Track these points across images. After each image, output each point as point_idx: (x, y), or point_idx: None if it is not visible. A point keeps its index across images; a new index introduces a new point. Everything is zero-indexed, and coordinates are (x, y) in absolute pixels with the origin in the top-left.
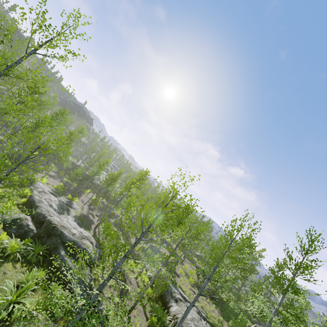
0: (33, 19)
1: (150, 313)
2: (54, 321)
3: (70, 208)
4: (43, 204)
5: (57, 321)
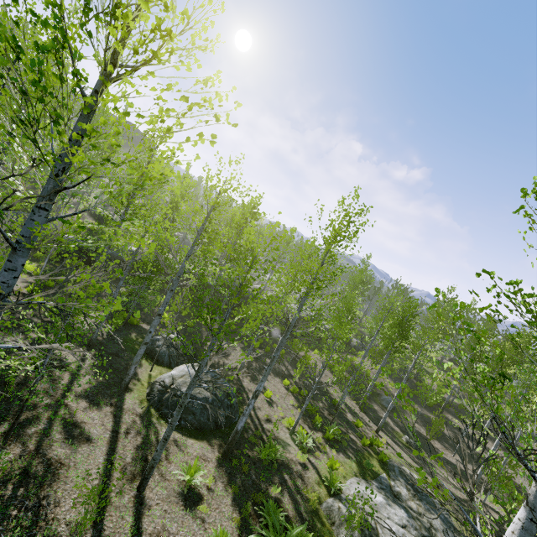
0: None
1: None
2: None
3: None
4: None
5: None
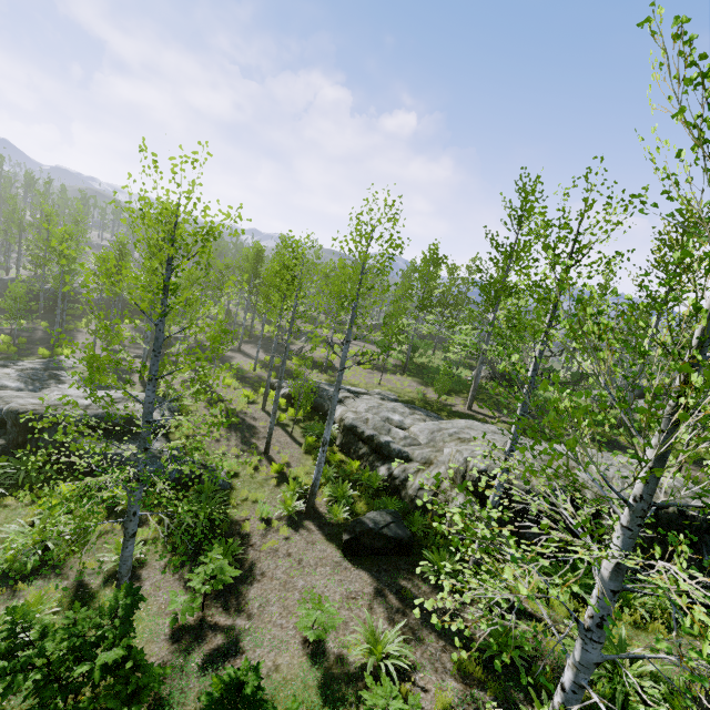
0: None
1: (304, 437)
2: (140, 523)
3: (59, 372)
4: None
5: (145, 520)
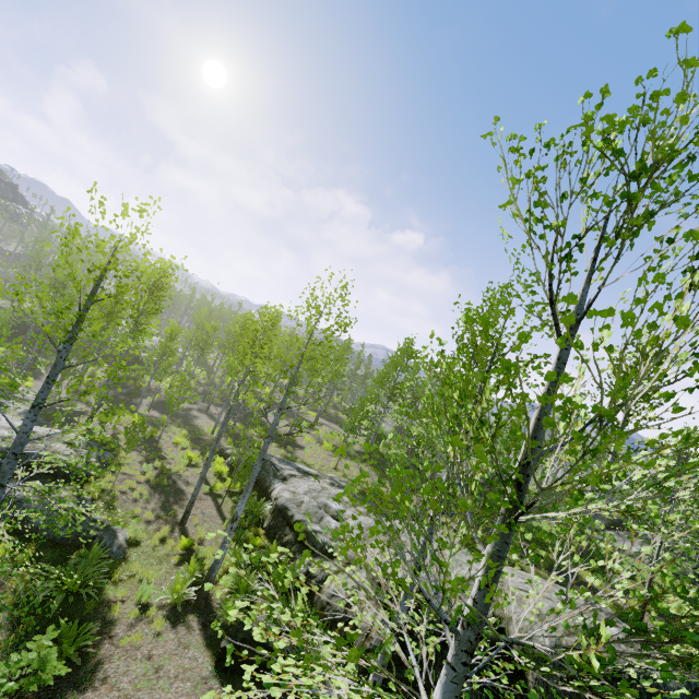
0: None
1: (232, 512)
2: None
3: (7, 401)
4: None
5: (3, 583)
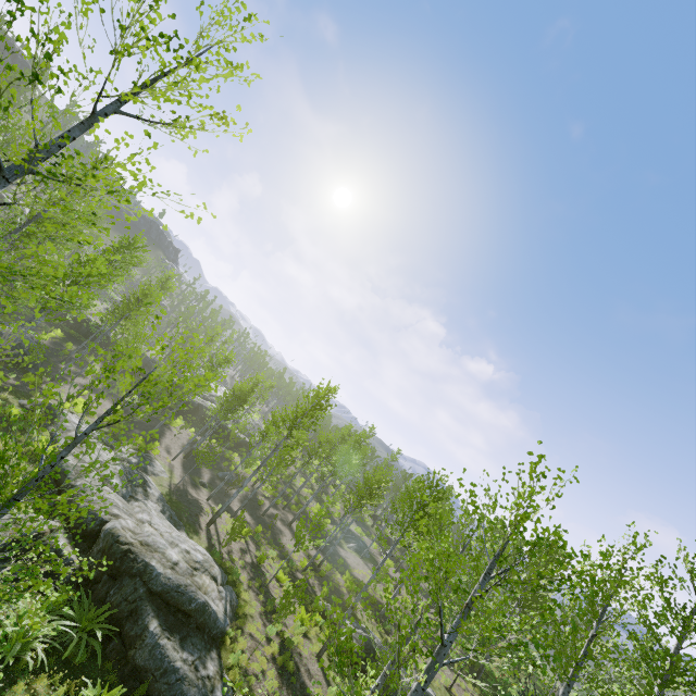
0: (127, 13)
1: None
2: None
3: (146, 477)
4: (88, 480)
5: None
